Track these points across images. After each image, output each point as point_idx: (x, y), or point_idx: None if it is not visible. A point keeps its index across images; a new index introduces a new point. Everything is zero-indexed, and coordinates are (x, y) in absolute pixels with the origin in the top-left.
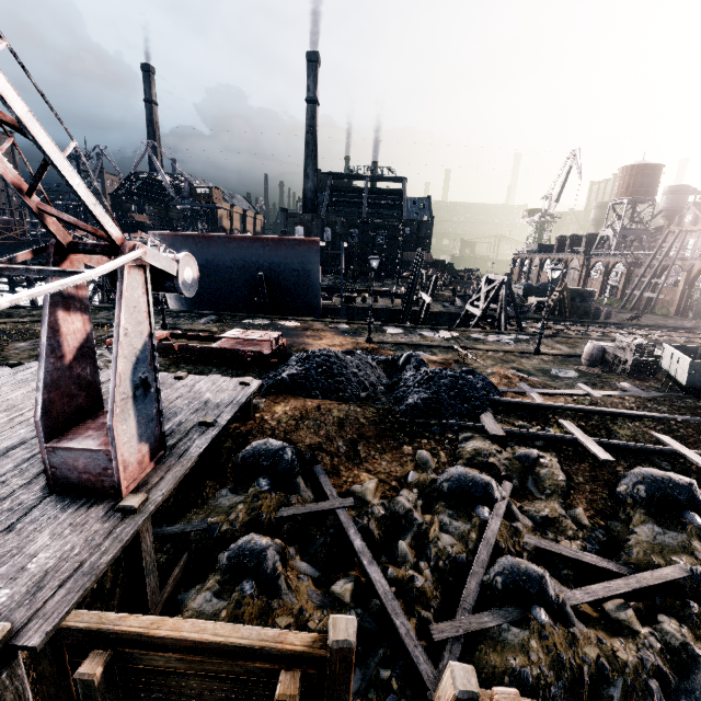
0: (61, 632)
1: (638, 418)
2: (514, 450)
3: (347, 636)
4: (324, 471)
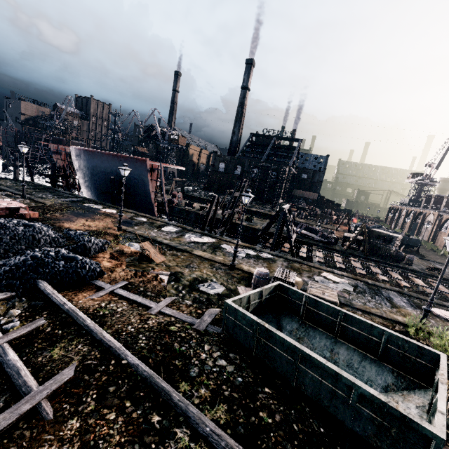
0: None
1: (99, 344)
2: None
3: None
4: None
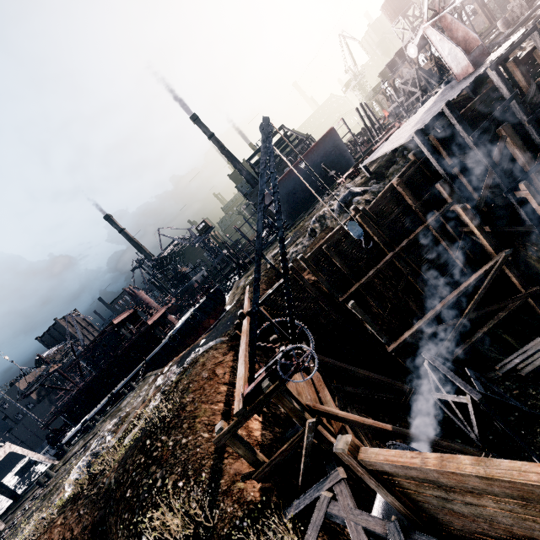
0: (521, 60)
1: None
2: None
3: None
4: None
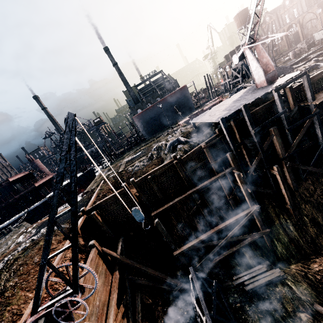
0: (294, 89)
1: None
2: (310, 63)
3: None
4: None
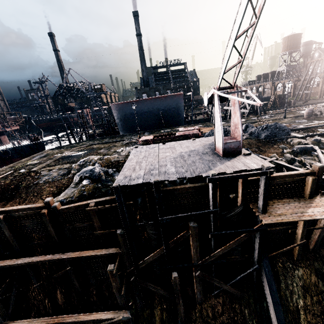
0: (250, 181)
1: None
2: (309, 139)
3: (322, 165)
4: (258, 154)
